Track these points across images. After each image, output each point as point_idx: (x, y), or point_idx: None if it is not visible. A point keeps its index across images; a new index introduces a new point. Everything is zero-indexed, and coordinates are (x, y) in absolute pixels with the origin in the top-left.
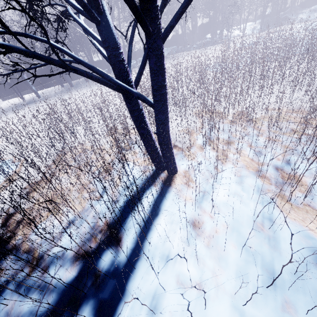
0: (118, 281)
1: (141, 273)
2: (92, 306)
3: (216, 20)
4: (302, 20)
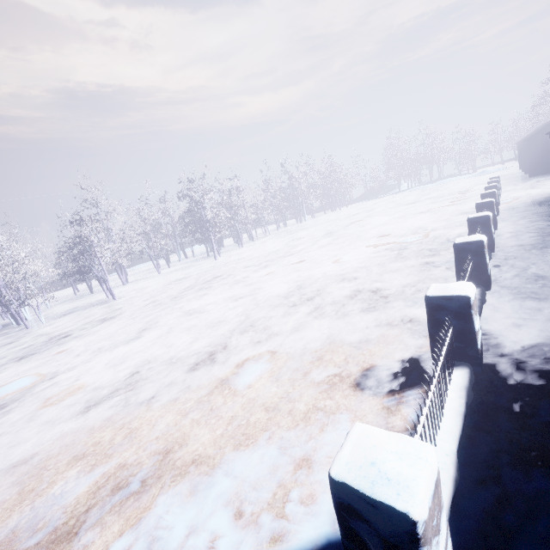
0: None
1: None
2: None
3: None
4: None
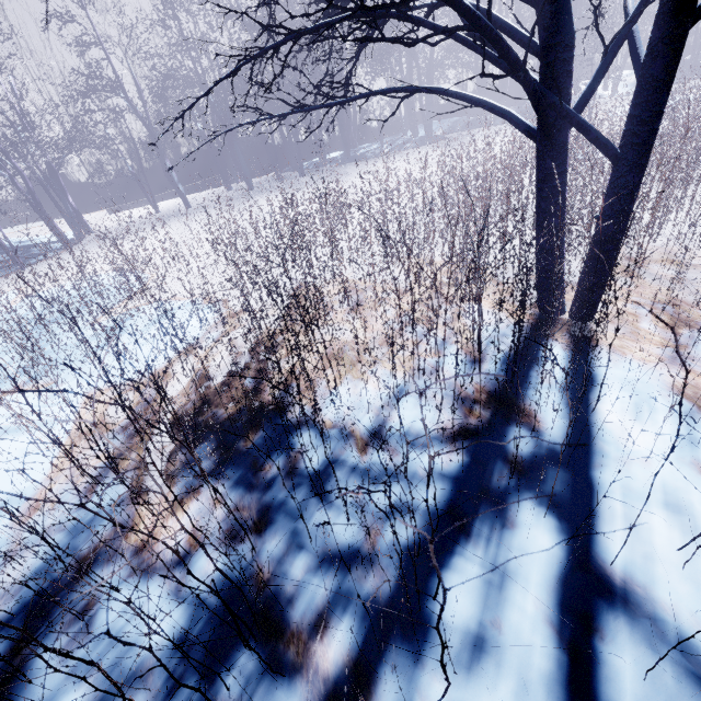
0: (568, 467)
1: (613, 458)
2: (535, 501)
3: None
4: None
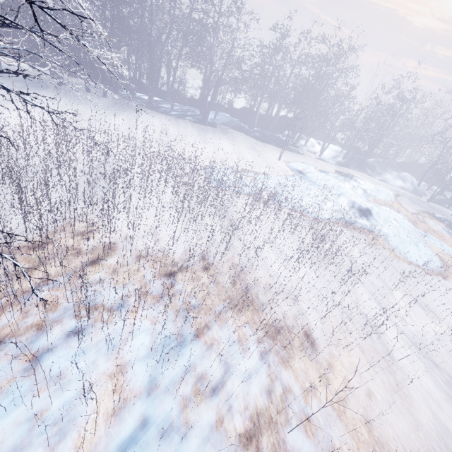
0: None
1: None
2: None
3: (301, 122)
4: (384, 180)
